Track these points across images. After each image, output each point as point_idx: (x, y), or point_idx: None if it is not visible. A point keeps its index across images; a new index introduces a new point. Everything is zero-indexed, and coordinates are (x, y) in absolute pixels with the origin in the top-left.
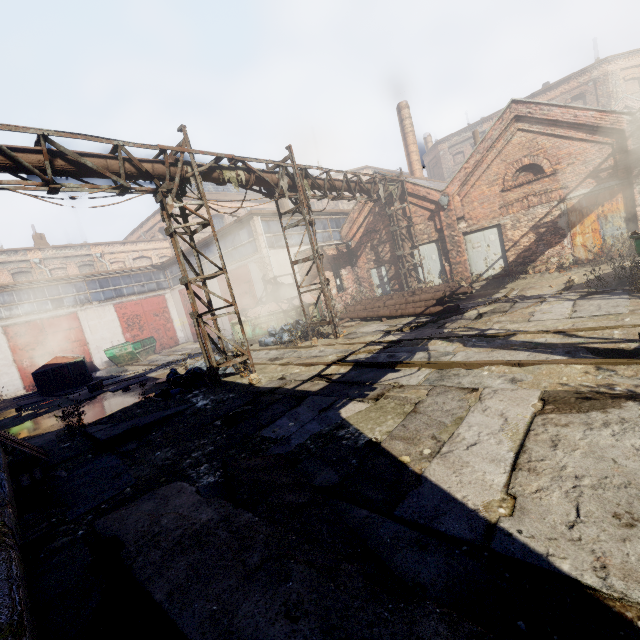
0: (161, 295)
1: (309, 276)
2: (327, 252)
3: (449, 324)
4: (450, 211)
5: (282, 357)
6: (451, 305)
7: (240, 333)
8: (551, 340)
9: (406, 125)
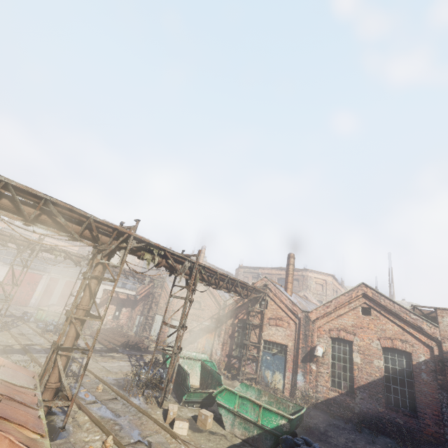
0: (41, 274)
1: (102, 303)
2: (120, 295)
3: (92, 353)
4: (171, 304)
5: (25, 335)
6: (115, 347)
7: (39, 315)
8: (74, 367)
9: (202, 255)
